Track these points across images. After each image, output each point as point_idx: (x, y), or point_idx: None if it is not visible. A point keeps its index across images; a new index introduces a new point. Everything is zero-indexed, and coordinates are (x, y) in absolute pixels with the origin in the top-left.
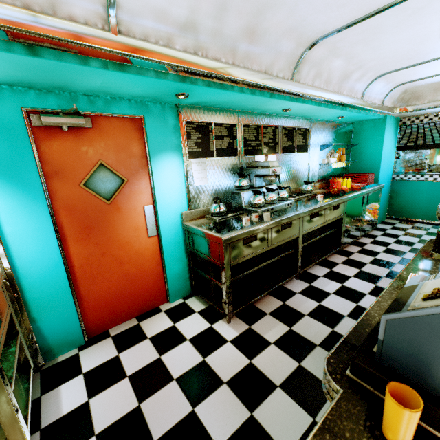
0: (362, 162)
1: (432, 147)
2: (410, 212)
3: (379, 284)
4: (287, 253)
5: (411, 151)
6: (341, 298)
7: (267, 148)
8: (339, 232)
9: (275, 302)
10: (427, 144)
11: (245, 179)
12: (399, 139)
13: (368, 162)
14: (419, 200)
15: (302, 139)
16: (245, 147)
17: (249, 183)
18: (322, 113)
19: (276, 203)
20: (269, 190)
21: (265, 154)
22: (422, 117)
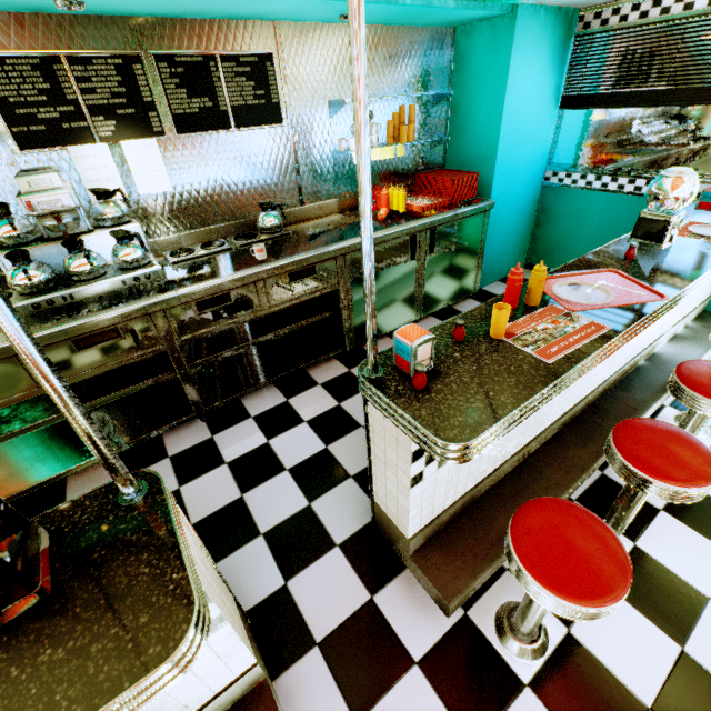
0: (468, 141)
1: (628, 102)
2: (564, 258)
3: (333, 447)
4: (151, 381)
5: (590, 111)
6: (229, 478)
7: (114, 124)
8: (339, 319)
9: (108, 477)
10: (622, 91)
11: (5, 219)
12: (569, 77)
13: (478, 142)
14: (584, 234)
15: (251, 89)
16: (14, 126)
17: (20, 229)
18: (263, 8)
19: (91, 281)
20: (67, 249)
21: (109, 140)
22: (627, 9)
